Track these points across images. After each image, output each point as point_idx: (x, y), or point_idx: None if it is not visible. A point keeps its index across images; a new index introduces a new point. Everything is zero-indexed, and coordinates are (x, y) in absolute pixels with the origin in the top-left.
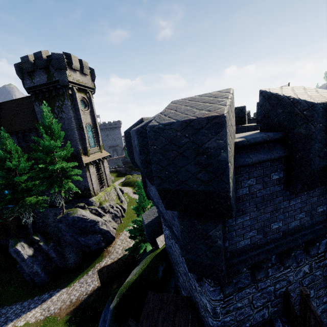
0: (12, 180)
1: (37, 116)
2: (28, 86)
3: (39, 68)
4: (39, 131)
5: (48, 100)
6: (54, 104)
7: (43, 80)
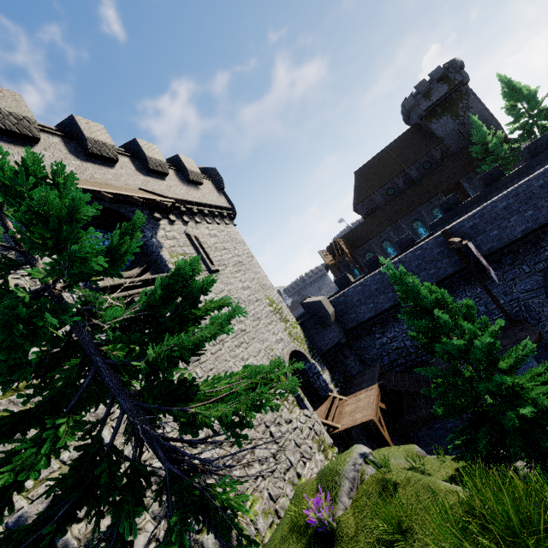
0: (500, 152)
1: (437, 133)
2: (426, 107)
3: (438, 82)
4: (443, 147)
5: (448, 110)
6: (457, 108)
7: (443, 91)
